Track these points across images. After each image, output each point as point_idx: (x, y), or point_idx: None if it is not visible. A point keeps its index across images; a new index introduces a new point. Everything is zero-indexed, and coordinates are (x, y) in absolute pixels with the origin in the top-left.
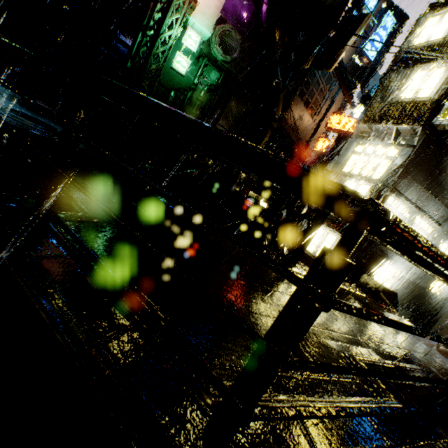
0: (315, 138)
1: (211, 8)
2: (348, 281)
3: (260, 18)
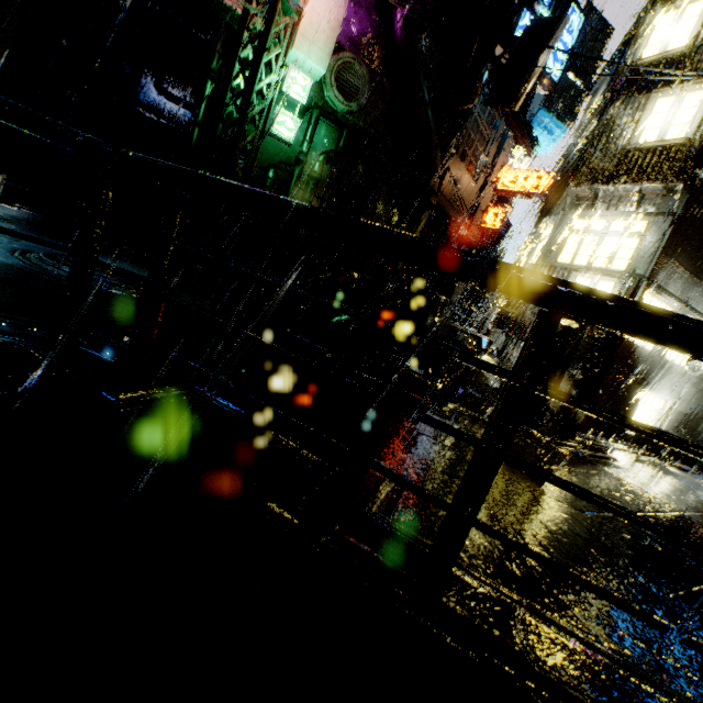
0: (480, 208)
1: (322, 30)
2: (599, 431)
3: (393, 37)
